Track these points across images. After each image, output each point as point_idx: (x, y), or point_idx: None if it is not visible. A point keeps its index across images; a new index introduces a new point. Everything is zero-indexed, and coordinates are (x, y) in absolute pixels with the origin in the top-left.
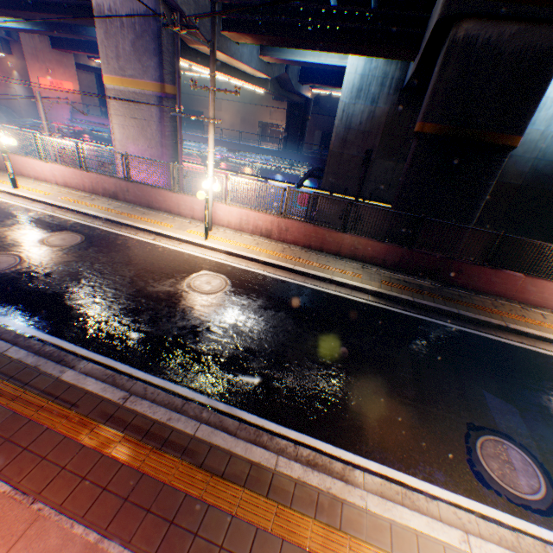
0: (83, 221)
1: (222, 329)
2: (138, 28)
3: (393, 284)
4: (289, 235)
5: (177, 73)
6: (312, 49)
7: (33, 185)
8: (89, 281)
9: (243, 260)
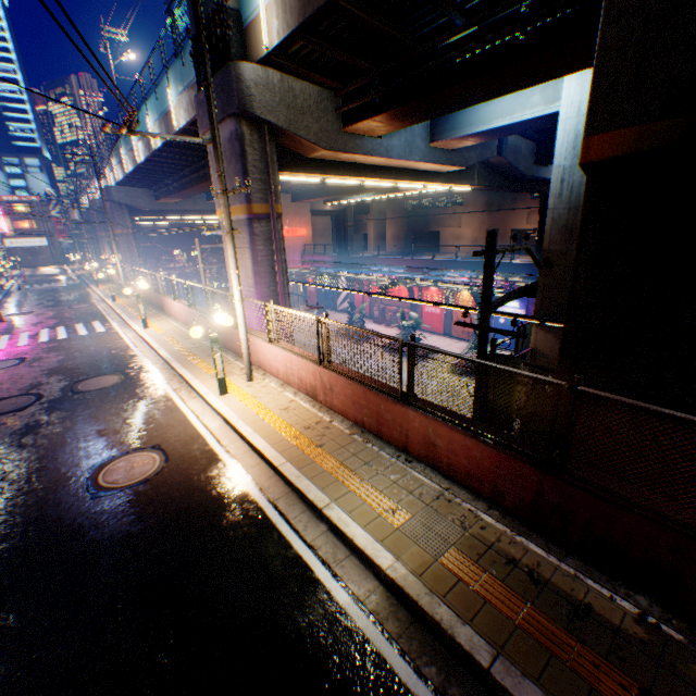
0: (149, 362)
1: (7, 568)
2: (228, 155)
3: (475, 573)
4: (335, 398)
5: (268, 189)
6: (464, 104)
7: (166, 324)
8: (32, 437)
9: (234, 434)
